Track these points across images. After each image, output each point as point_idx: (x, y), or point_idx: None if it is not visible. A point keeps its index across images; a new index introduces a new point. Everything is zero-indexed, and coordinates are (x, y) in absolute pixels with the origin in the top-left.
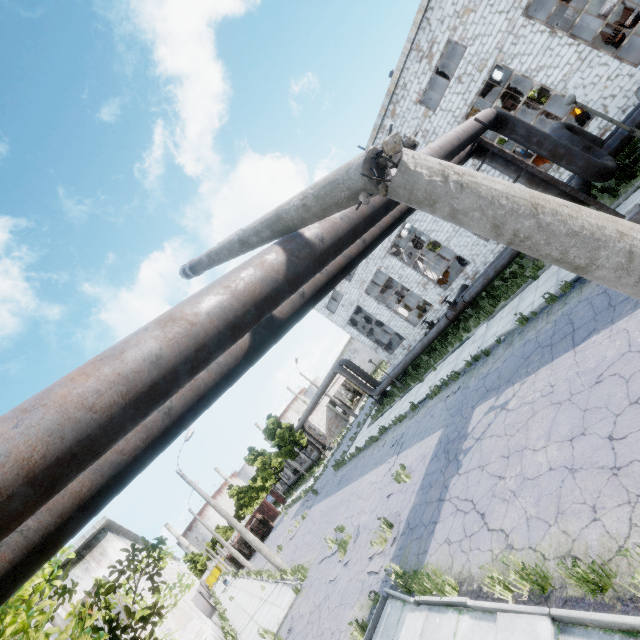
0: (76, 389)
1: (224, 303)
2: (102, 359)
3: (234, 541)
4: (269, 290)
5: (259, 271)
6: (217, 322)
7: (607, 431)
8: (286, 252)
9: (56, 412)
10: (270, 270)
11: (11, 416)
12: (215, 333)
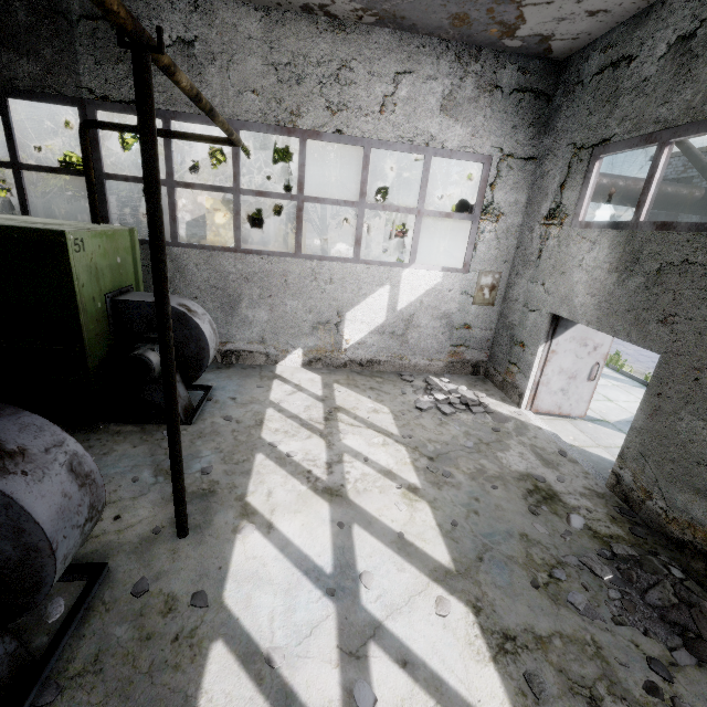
0: (631, 186)
1: (669, 196)
2: (640, 183)
3: (385, 230)
4: (680, 204)
5: (688, 196)
6: (661, 199)
7: (656, 361)
8: (702, 198)
9: (625, 188)
10: (690, 199)
11: (621, 180)
12: (657, 201)
